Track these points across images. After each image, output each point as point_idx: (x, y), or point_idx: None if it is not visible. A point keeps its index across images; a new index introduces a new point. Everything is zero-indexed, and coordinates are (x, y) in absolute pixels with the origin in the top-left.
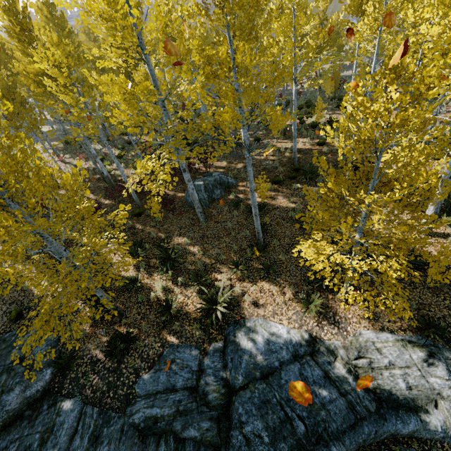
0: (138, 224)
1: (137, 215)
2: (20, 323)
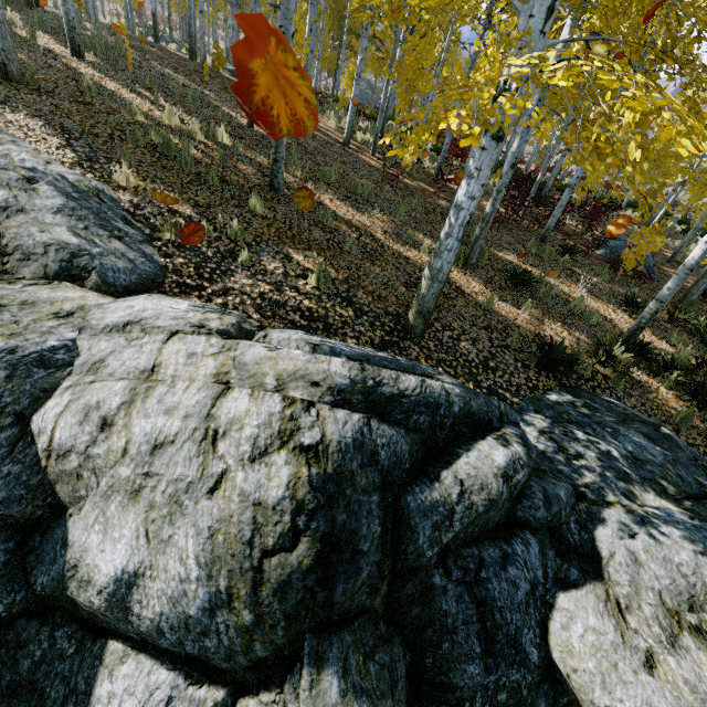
0: (576, 268)
1: (567, 253)
2: (552, 378)
